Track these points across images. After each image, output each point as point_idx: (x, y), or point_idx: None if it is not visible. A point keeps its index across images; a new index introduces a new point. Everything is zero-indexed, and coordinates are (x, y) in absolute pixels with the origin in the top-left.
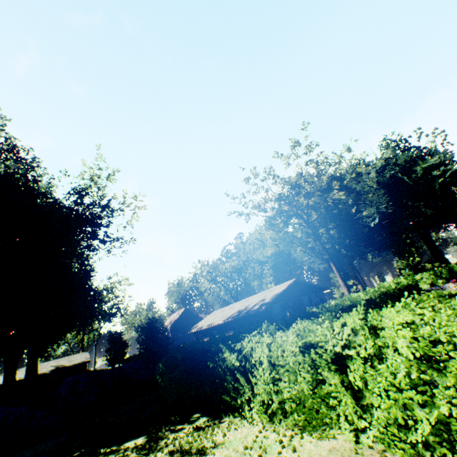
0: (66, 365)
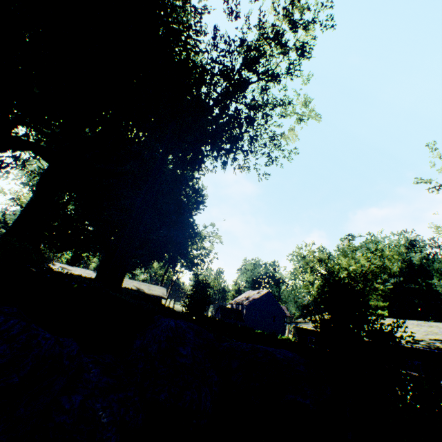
0: (145, 292)
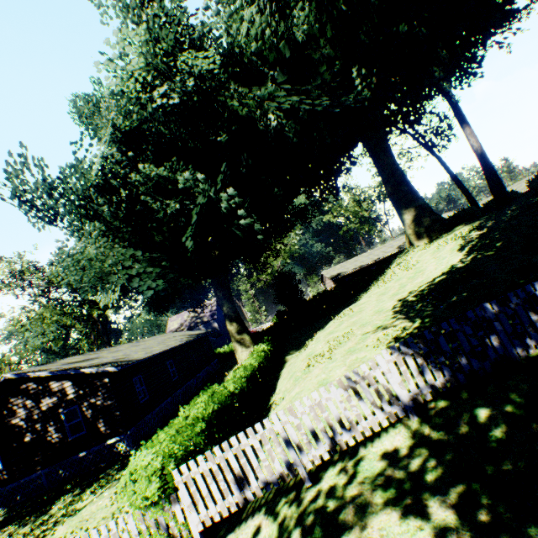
0: (199, 333)
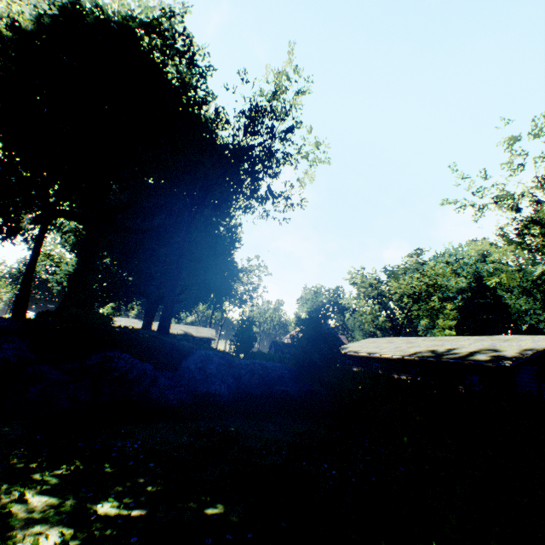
0: (194, 335)
